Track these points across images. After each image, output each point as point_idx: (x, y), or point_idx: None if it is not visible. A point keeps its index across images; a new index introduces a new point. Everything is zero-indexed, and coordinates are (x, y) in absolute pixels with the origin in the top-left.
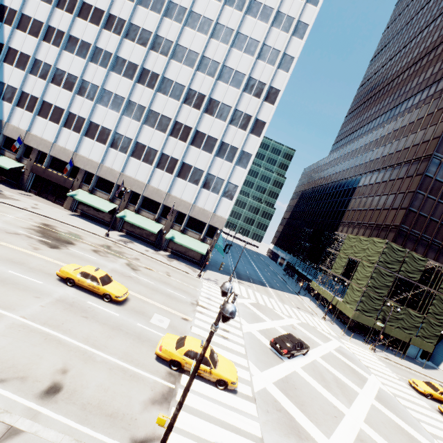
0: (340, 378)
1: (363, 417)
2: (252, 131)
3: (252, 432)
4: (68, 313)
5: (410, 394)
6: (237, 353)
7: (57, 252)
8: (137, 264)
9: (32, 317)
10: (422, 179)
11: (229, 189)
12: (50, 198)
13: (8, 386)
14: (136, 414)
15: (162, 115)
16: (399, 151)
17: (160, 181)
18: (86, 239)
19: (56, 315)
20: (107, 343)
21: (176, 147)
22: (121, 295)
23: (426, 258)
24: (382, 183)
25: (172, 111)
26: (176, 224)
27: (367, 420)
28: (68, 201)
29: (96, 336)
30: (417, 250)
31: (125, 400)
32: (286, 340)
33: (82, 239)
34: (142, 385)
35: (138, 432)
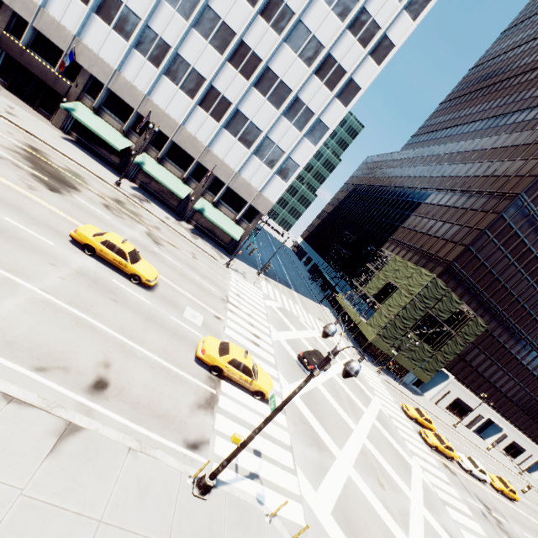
0: (352, 397)
1: (366, 433)
2: (340, 96)
3: (283, 441)
4: (94, 292)
5: (400, 416)
6: (268, 362)
7: (60, 200)
8: (159, 236)
9: (54, 292)
10: (496, 219)
11: (287, 166)
12: (29, 100)
13: (51, 376)
14: (185, 418)
15: (223, 23)
16: (486, 177)
17: (200, 127)
18: (92, 185)
19: (81, 293)
20: (144, 337)
21: (233, 83)
22: (153, 279)
23: (462, 301)
24: (452, 208)
25: (239, 20)
26: (209, 193)
27: (368, 436)
28: (59, 115)
29: (131, 326)
30: (455, 290)
31: (173, 402)
32: (315, 357)
33: (87, 183)
34: (186, 388)
35: (189, 435)
